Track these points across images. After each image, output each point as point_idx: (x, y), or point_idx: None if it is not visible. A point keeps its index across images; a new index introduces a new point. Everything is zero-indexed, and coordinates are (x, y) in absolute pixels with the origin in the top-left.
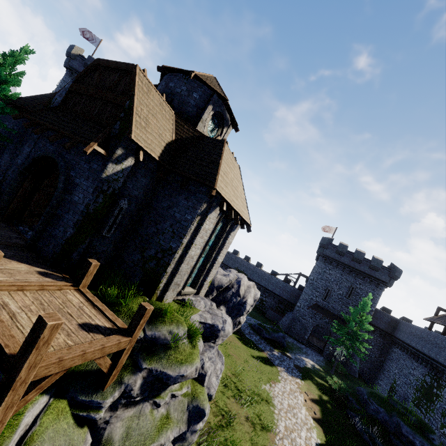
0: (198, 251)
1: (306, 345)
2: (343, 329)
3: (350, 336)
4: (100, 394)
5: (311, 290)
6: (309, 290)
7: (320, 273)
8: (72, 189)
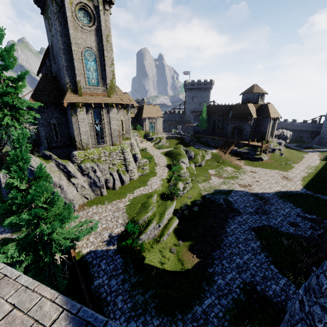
0: (270, 129)
1: None
2: None
3: None
4: (266, 151)
5: None
6: (326, 122)
7: None
8: (245, 129)
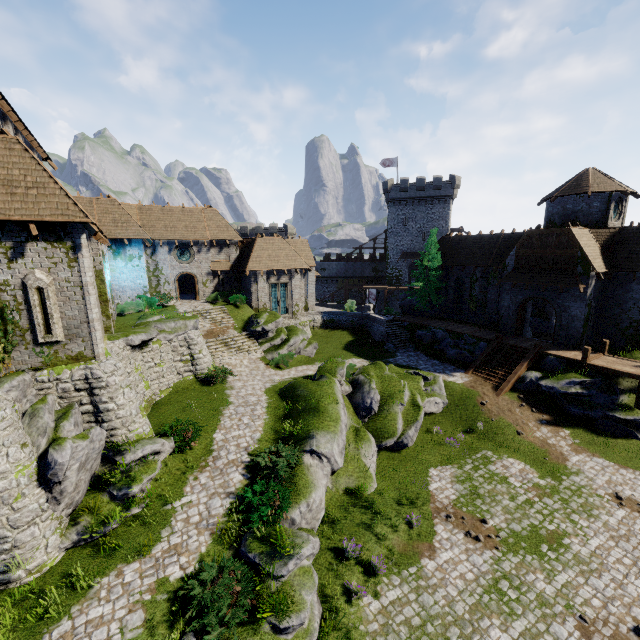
0: None
1: None
2: None
3: None
4: None
5: None
6: None
7: None
8: (565, 310)
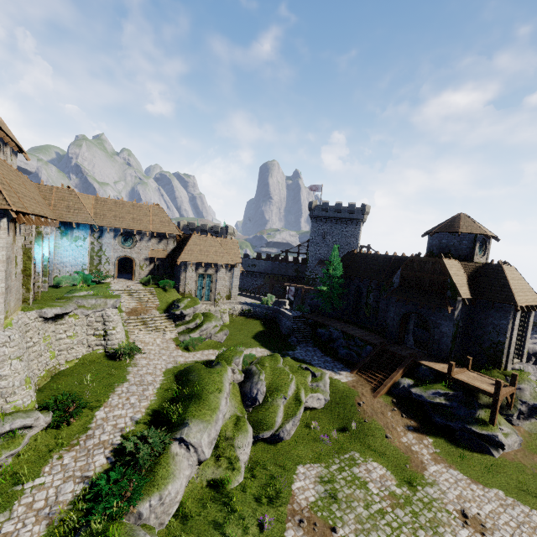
0: (515, 338)
1: None
2: None
3: None
4: (510, 412)
5: None
6: None
7: None
8: (437, 326)
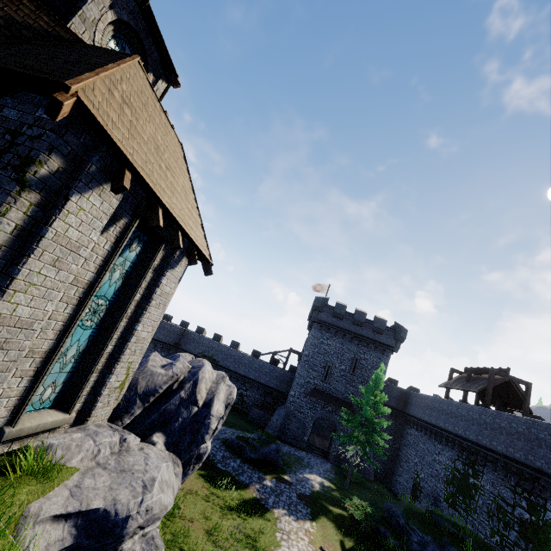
0: (50, 308)
1: (307, 451)
2: (355, 418)
3: (365, 427)
4: None
5: (307, 370)
6: (304, 370)
7: (317, 345)
8: None
